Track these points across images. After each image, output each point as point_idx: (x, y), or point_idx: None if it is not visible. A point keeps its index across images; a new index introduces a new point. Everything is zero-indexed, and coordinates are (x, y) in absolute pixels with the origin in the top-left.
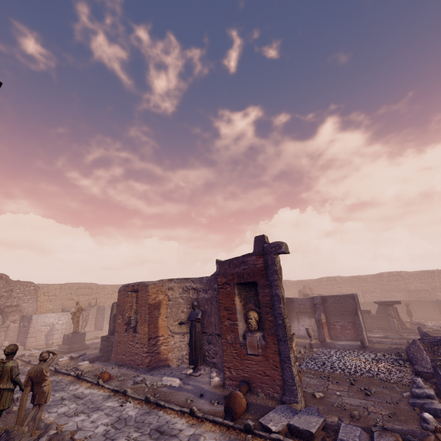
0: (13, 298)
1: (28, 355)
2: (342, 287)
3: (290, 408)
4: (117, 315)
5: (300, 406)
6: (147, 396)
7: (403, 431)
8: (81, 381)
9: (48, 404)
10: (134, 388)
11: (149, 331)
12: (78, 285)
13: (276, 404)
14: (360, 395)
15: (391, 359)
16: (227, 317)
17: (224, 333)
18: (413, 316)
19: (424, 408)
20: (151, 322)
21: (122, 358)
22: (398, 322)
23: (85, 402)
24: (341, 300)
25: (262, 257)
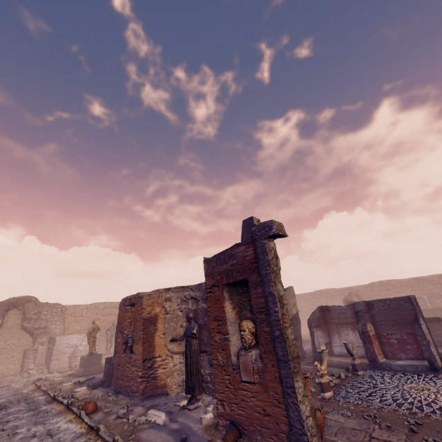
0: (41, 320)
1: (44, 379)
2: (401, 292)
3: None
4: (117, 333)
5: None
6: (114, 438)
7: None
8: (68, 412)
9: (15, 441)
10: (113, 424)
11: (143, 351)
12: (104, 305)
13: None
14: None
15: None
16: (216, 329)
17: (214, 351)
18: None
19: None
20: (146, 340)
21: (121, 384)
22: None
23: (52, 441)
24: (393, 304)
25: (251, 245)
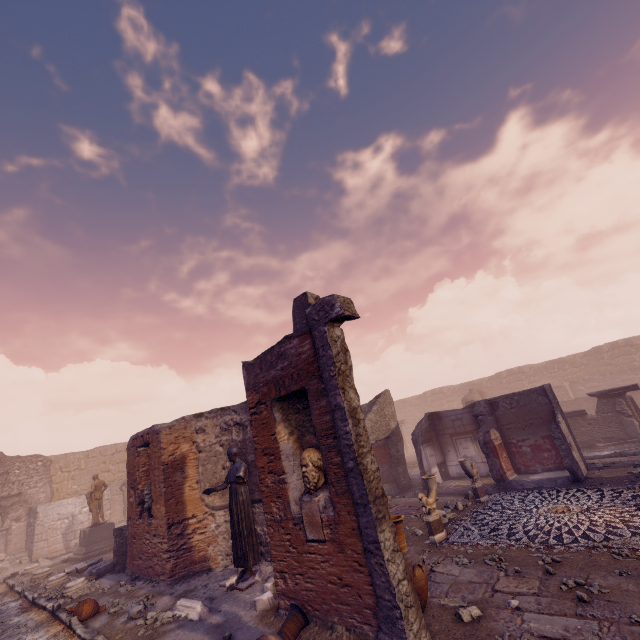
0: (11, 483)
1: (22, 573)
2: (536, 382)
3: None
4: (128, 490)
5: None
6: None
7: None
8: (54, 621)
9: None
10: (121, 630)
11: (167, 513)
12: (114, 448)
13: None
14: (566, 604)
15: (633, 499)
16: (267, 468)
17: (266, 501)
18: None
19: None
20: (171, 496)
21: (139, 565)
22: None
23: None
24: (523, 400)
25: (308, 336)
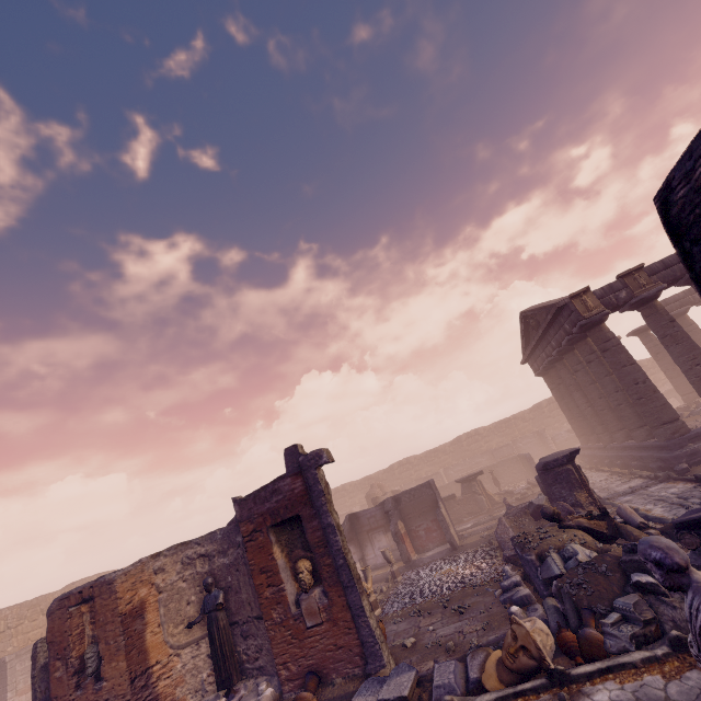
0: None
1: None
2: (420, 470)
3: (377, 679)
4: (51, 663)
5: (389, 669)
6: None
7: (497, 639)
8: None
9: None
10: None
11: (129, 666)
12: None
13: (360, 684)
14: (455, 618)
15: (482, 553)
16: (266, 583)
17: (266, 610)
18: (502, 483)
19: (513, 601)
20: (132, 647)
21: None
22: (487, 499)
23: None
24: (417, 493)
25: (299, 476)
